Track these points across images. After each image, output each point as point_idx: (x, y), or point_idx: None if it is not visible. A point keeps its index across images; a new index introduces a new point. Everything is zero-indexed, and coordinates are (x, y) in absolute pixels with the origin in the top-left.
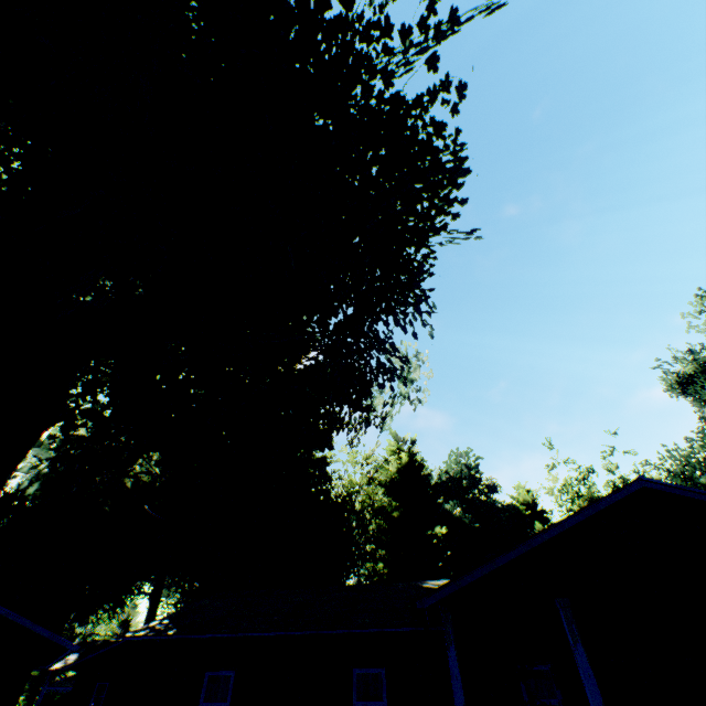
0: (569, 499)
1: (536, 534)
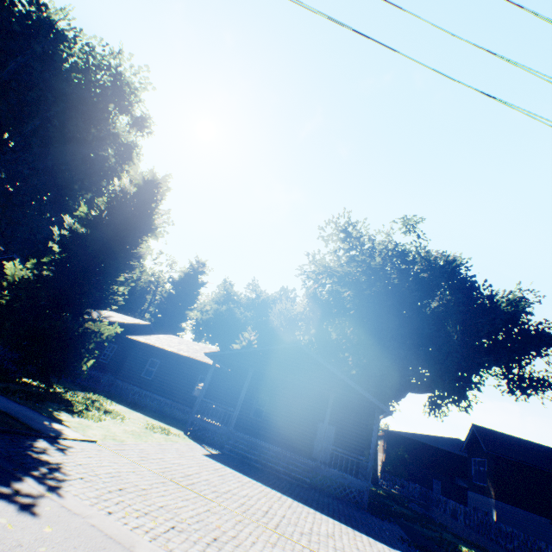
0: None
1: None
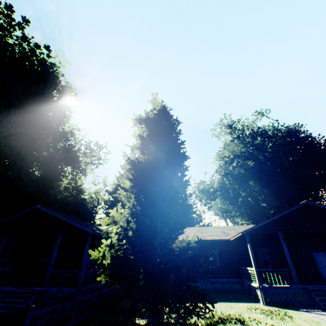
0: (194, 197)
1: (2, 219)
